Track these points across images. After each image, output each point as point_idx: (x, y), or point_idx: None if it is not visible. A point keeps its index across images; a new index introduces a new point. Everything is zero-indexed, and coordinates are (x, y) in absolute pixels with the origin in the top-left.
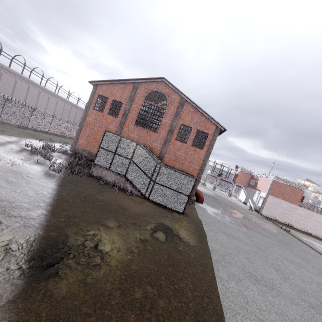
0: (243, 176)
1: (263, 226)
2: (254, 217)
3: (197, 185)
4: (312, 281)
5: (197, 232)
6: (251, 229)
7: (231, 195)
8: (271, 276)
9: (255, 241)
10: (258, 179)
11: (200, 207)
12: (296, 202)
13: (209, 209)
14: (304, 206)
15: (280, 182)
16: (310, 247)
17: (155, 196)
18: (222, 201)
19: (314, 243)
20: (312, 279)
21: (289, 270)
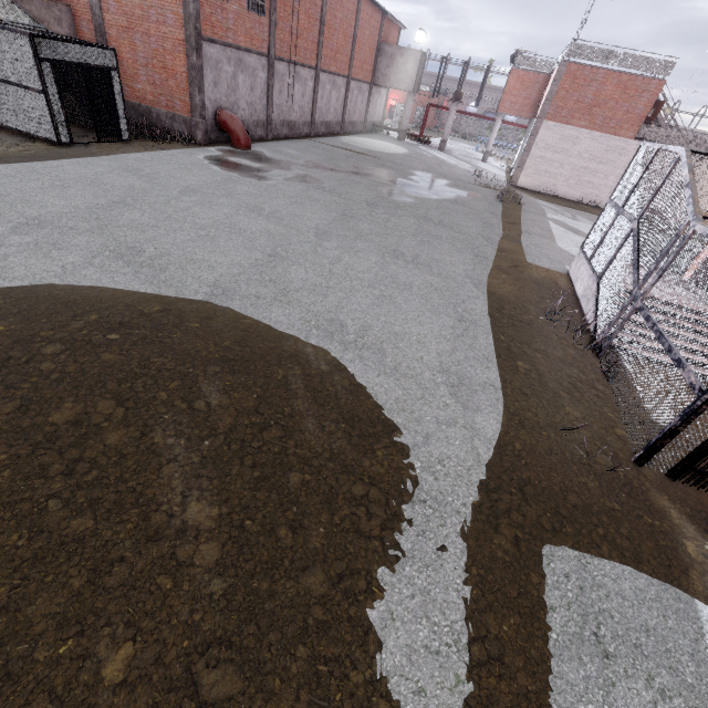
0: (522, 86)
1: (412, 189)
2: (438, 182)
3: (197, 94)
4: (211, 224)
5: (8, 158)
6: (310, 183)
7: (487, 156)
8: (45, 201)
9: (230, 187)
10: (550, 80)
11: (209, 150)
12: (627, 128)
13: (237, 155)
14: (652, 137)
15: (587, 65)
16: (511, 222)
17: (3, 115)
18: (386, 159)
19: (573, 224)
20: (229, 224)
21: (176, 210)
